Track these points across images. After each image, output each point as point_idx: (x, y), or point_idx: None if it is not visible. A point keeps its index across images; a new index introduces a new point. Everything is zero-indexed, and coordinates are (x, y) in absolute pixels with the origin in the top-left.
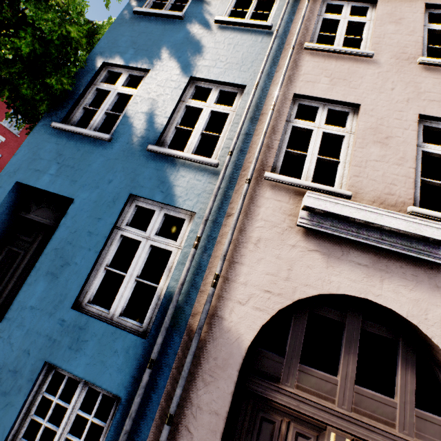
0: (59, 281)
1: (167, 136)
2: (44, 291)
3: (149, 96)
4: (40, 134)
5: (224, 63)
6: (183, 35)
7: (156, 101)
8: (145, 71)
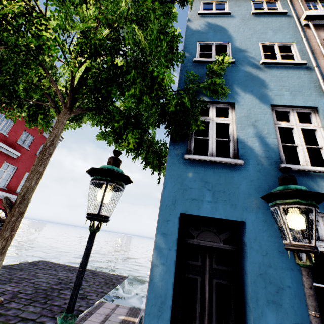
0: (285, 309)
1: (280, 153)
2: (277, 323)
3: (249, 123)
4: (175, 166)
5: (289, 92)
6: (242, 74)
7: (257, 127)
8: (227, 103)
